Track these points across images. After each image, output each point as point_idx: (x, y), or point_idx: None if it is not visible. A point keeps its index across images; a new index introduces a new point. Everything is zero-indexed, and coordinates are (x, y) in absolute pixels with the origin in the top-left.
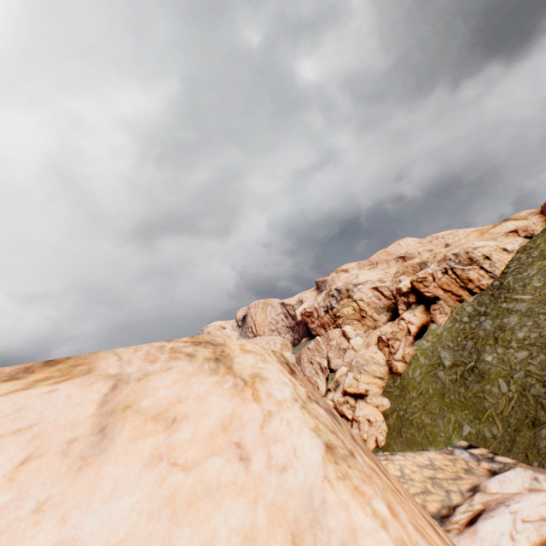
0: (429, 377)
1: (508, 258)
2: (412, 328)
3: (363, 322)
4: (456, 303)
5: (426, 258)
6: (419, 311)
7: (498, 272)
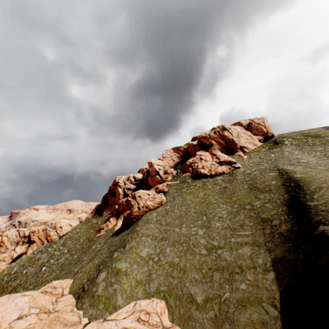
0: (0, 280)
1: (69, 229)
2: (15, 255)
3: (0, 248)
4: (41, 244)
5: (50, 220)
6: (25, 247)
7: (62, 234)
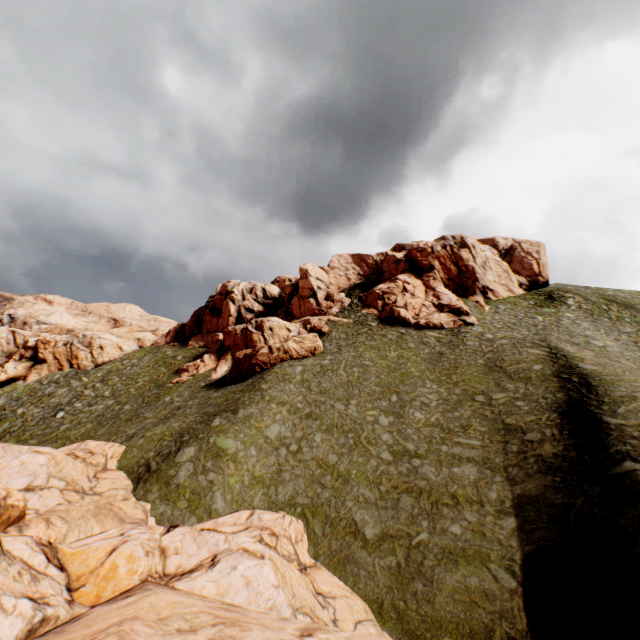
0: None
1: (117, 354)
2: (3, 377)
3: None
4: (58, 370)
5: (80, 328)
6: (24, 366)
7: (102, 360)
